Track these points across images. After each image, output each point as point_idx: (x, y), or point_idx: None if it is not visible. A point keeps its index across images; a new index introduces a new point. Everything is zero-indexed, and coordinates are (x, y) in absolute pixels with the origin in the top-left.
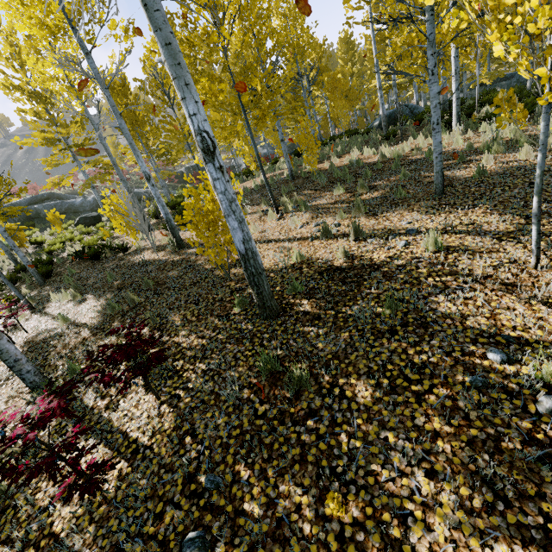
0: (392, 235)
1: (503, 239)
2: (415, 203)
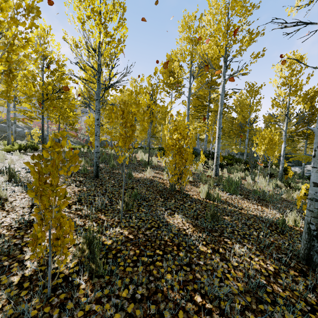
0: (17, 184)
1: (33, 207)
2: (78, 176)
